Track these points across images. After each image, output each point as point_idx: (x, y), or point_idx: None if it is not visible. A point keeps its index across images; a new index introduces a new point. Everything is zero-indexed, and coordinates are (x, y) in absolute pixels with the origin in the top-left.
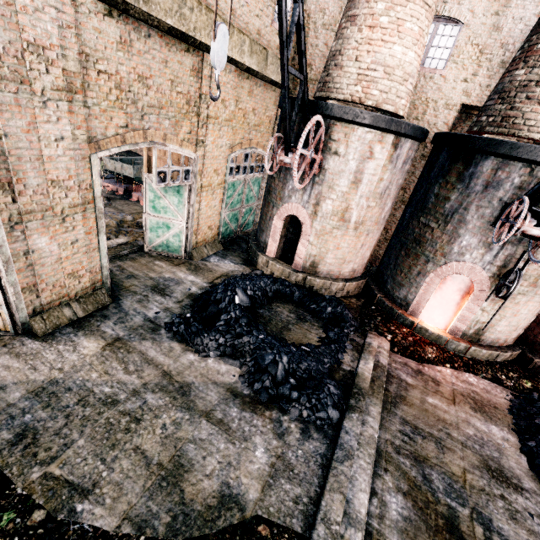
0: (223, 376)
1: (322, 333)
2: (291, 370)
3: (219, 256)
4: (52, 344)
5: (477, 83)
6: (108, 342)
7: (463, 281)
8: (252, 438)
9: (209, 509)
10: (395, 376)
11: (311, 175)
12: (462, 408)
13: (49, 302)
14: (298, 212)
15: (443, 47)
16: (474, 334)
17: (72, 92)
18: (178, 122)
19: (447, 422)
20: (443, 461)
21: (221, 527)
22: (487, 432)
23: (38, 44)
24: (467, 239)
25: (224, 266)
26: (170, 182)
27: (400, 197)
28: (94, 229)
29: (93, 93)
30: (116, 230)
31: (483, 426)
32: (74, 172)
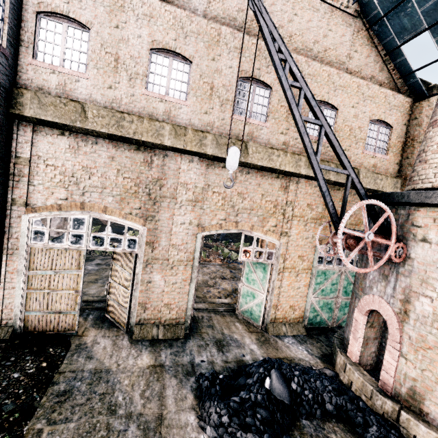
0: None
1: None
2: None
3: (296, 340)
4: (132, 347)
5: None
6: (155, 363)
7: None
8: None
9: None
10: None
11: (382, 260)
12: None
13: (148, 318)
14: (380, 306)
15: None
16: None
17: (196, 202)
18: (265, 219)
19: None
20: None
21: None
22: None
23: (185, 183)
24: None
25: (295, 350)
26: (253, 259)
27: None
28: (189, 278)
29: (208, 202)
30: (228, 294)
31: None
32: (186, 241)
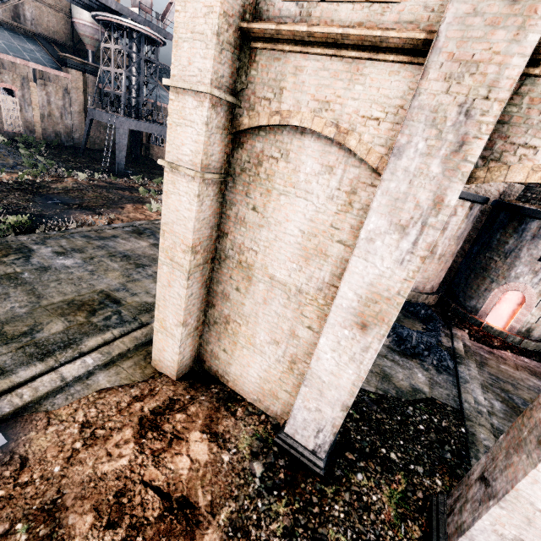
0: None
1: (423, 325)
2: (419, 341)
3: None
4: None
5: None
6: None
7: (516, 296)
8: (413, 369)
9: (410, 391)
10: (477, 353)
11: None
12: (523, 373)
13: None
14: None
15: None
16: (526, 331)
17: None
18: None
19: (515, 377)
20: (518, 393)
21: (419, 398)
22: (540, 385)
23: None
24: (520, 268)
25: None
26: None
27: None
28: None
29: None
30: None
31: (538, 382)
32: None
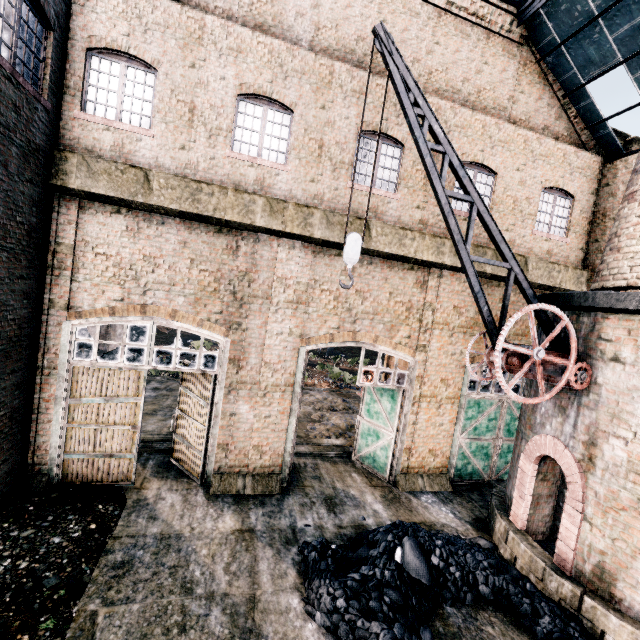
0: None
1: None
2: None
3: (438, 498)
4: (209, 505)
5: None
6: (242, 527)
7: None
8: None
9: None
10: None
11: (557, 387)
12: None
13: (231, 465)
14: (556, 451)
15: None
16: None
17: (298, 303)
18: (394, 327)
19: None
20: None
21: None
22: None
23: (283, 277)
24: None
25: (436, 512)
26: (378, 383)
27: None
28: (287, 410)
29: (314, 304)
30: (341, 432)
31: None
32: (283, 358)
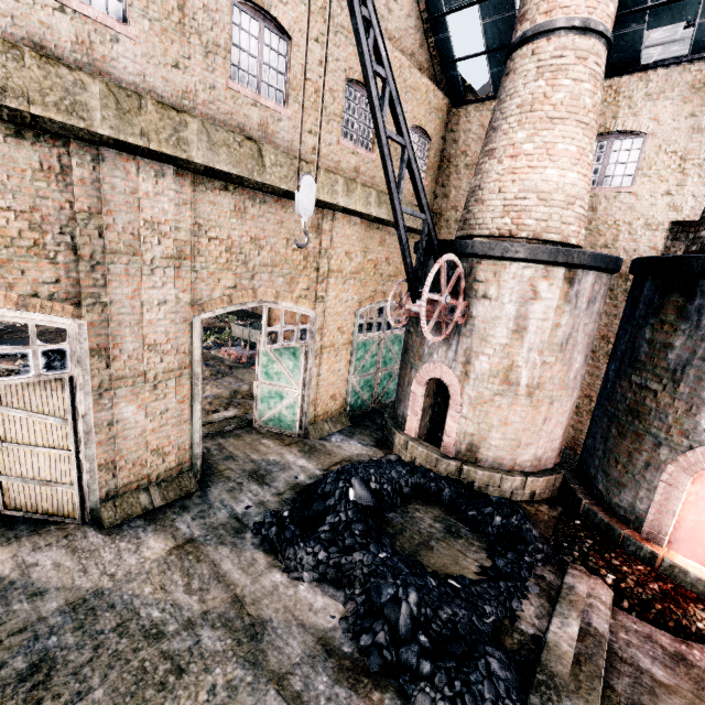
0: (316, 615)
1: (486, 560)
2: (423, 619)
3: (344, 435)
4: (115, 540)
5: (687, 194)
6: (178, 543)
7: None
8: None
9: None
10: (626, 660)
11: (452, 324)
12: None
13: (125, 484)
14: (442, 373)
15: (625, 162)
16: None
17: (181, 259)
18: (294, 279)
19: None
20: None
21: None
22: None
23: (154, 221)
24: None
25: (348, 447)
26: (283, 343)
27: (602, 349)
28: (188, 397)
29: (202, 258)
30: (228, 402)
31: None
32: (173, 335)
